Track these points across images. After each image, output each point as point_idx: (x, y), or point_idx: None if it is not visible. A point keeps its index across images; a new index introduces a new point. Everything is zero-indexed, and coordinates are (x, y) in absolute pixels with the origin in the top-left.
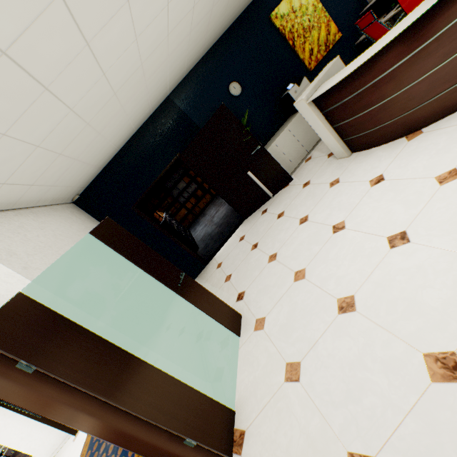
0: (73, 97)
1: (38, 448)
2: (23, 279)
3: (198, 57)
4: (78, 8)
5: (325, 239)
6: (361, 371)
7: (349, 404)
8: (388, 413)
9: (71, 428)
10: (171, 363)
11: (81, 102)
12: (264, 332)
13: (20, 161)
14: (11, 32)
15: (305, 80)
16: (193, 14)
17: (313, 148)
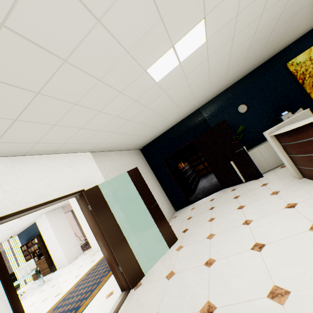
0: (140, 120)
1: (93, 244)
2: (103, 179)
3: (222, 90)
4: (142, 101)
5: (236, 225)
6: (186, 291)
7: (172, 299)
8: (178, 310)
9: None
10: (135, 238)
11: (143, 120)
12: (177, 252)
13: (118, 138)
14: (120, 112)
15: (301, 110)
16: (210, 80)
17: None
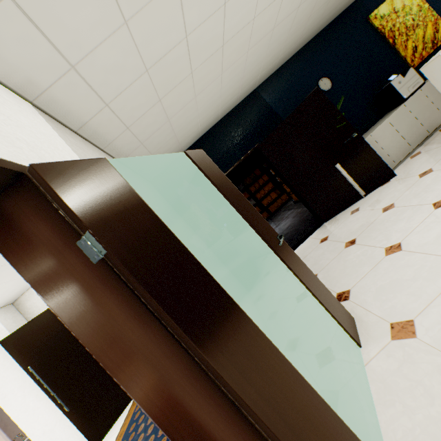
0: (193, 17)
1: None
2: None
3: (291, 52)
4: None
5: None
6: None
7: None
8: None
9: (94, 437)
10: None
11: (196, 32)
12: (421, 341)
13: (128, 80)
14: None
15: (412, 71)
16: None
17: (420, 145)
